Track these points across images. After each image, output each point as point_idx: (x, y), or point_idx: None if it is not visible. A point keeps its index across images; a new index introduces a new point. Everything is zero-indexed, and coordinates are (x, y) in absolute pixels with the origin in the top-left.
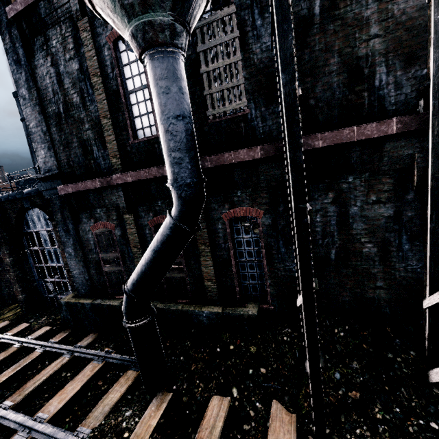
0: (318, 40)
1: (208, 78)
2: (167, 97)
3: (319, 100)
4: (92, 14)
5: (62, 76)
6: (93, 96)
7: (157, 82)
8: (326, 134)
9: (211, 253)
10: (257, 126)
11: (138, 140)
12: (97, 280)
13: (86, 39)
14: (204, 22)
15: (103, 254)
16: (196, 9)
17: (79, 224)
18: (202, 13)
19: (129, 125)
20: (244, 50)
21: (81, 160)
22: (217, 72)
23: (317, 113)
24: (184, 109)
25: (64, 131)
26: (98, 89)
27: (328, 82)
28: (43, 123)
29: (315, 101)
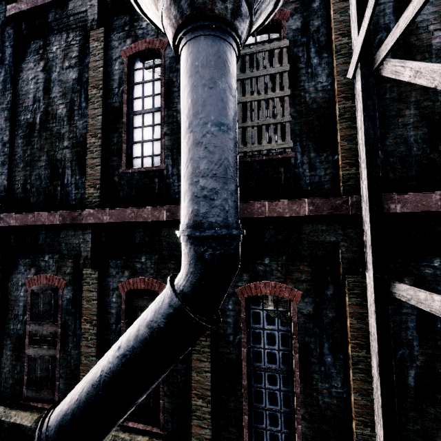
0: (389, 88)
1: (242, 111)
2: (210, 93)
3: (390, 154)
4: (111, 27)
5: (52, 83)
6: (86, 110)
7: (197, 70)
8: (406, 195)
9: (211, 348)
10: (303, 174)
11: (133, 169)
12: (10, 369)
13: (96, 49)
14: (247, 50)
15: (34, 325)
16: (266, 2)
17: (10, 273)
18: (259, 25)
19: (124, 150)
20: (294, 86)
21: (43, 185)
22: (256, 104)
23: (388, 169)
24: (231, 117)
25: (33, 145)
26: (94, 102)
27: (403, 135)
28: (7, 131)
29: (385, 155)
